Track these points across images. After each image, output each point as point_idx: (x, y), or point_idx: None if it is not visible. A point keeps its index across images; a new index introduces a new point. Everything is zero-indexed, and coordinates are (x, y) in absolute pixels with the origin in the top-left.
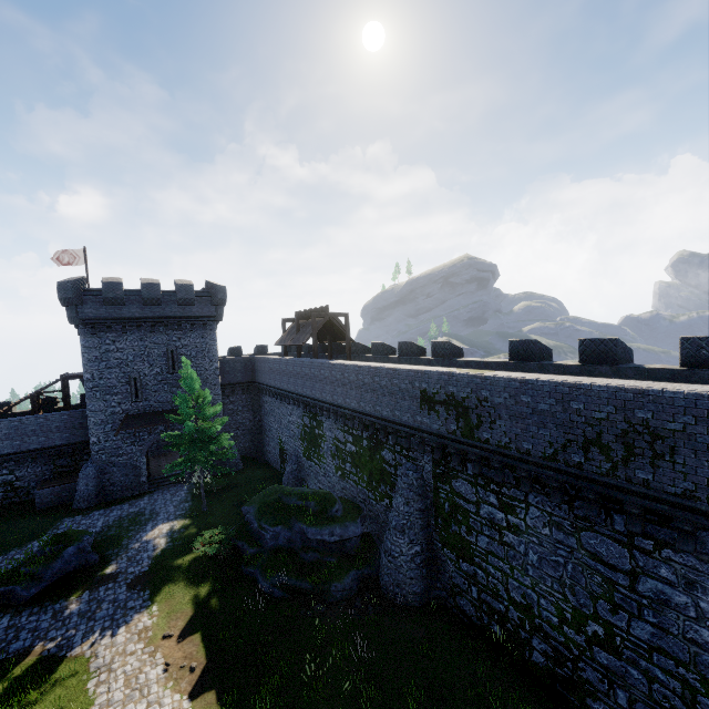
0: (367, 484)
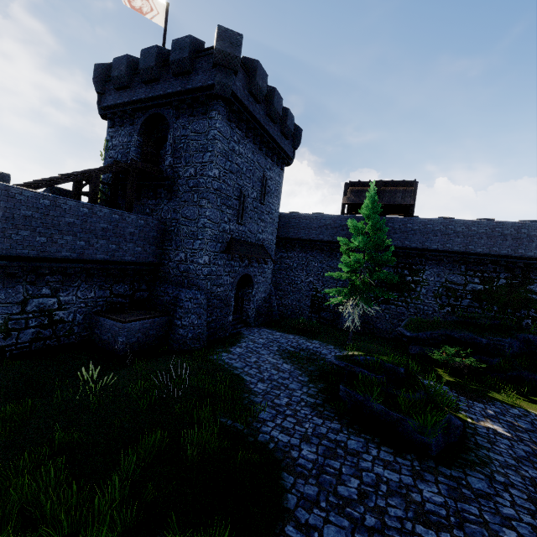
0: (497, 312)
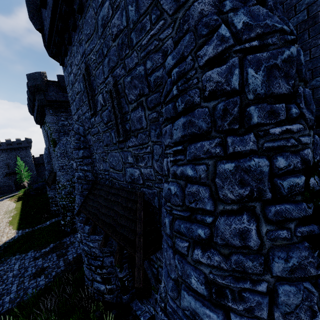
0: None
